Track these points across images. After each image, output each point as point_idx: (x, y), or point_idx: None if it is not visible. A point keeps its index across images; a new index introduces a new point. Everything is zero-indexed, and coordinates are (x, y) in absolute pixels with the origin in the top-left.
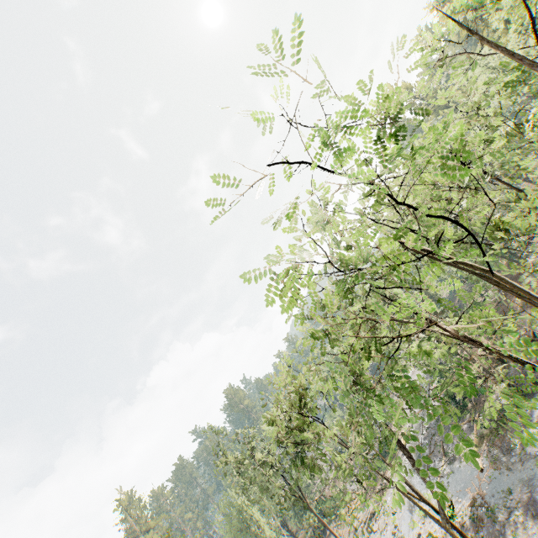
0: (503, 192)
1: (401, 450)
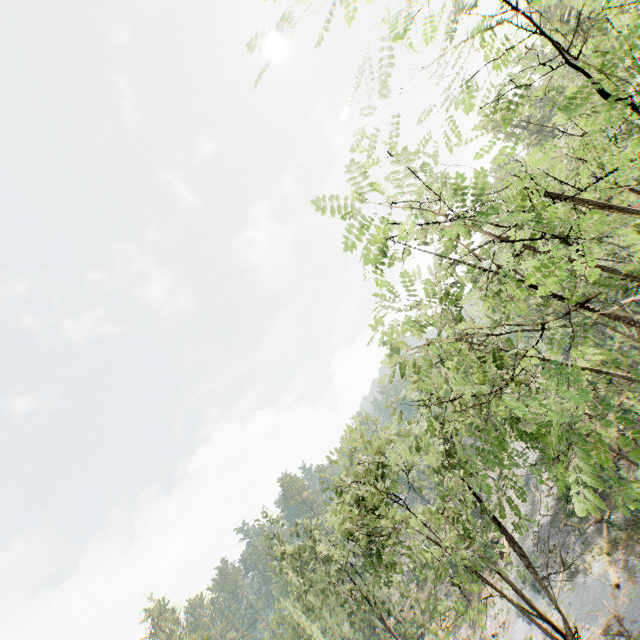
0: None
1: (510, 544)
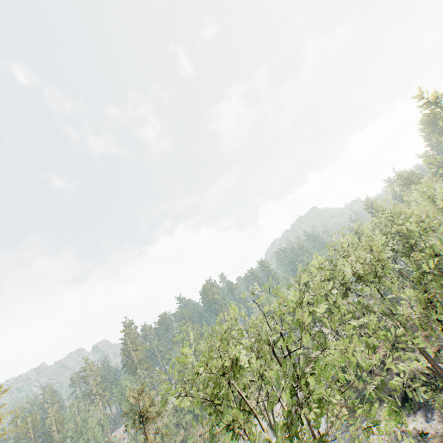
0: (400, 291)
1: None
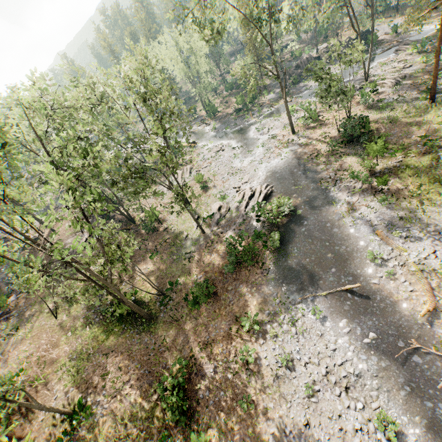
0: None
1: None
